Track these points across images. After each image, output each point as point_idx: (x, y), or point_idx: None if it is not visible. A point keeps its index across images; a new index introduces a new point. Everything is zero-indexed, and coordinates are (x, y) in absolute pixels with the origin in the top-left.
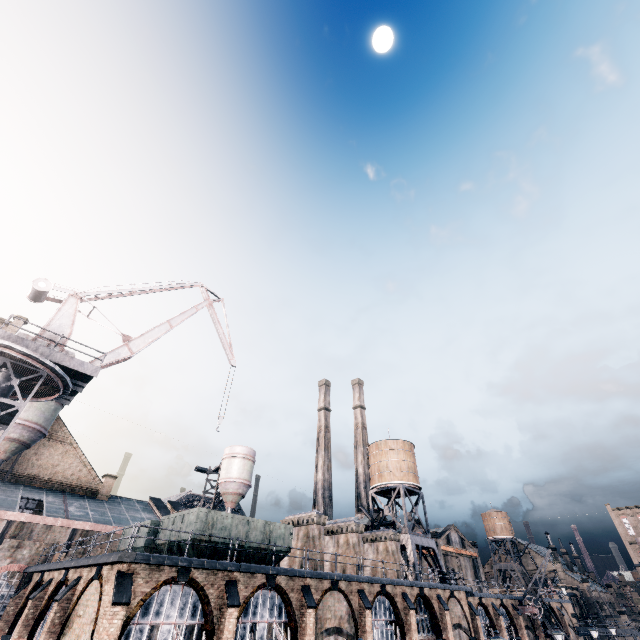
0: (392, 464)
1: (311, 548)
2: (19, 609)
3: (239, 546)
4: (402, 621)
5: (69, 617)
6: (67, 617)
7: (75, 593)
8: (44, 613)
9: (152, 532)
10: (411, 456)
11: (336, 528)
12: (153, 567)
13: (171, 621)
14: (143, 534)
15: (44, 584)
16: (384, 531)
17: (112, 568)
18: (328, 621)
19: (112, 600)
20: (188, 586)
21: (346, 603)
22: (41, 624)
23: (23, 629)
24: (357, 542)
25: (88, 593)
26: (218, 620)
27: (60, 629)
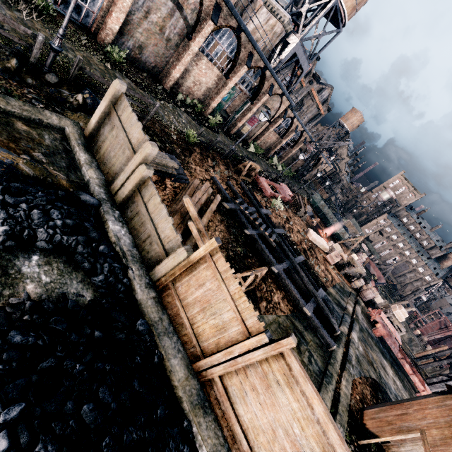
0: None
1: None
2: None
3: None
4: (235, 65)
5: None
6: None
7: None
8: None
9: None
10: None
11: None
12: None
13: None
14: None
15: None
16: (284, 13)
17: None
18: None
19: None
20: None
21: None
22: None
23: None
24: None
25: None
26: None
27: None
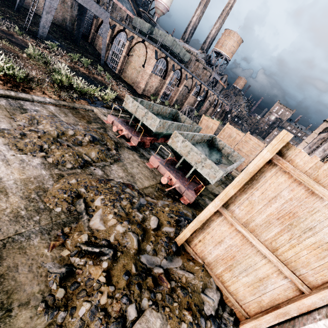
0: (229, 45)
1: (189, 63)
2: (99, 25)
3: (177, 55)
4: (200, 93)
5: (132, 48)
6: (132, 47)
7: (133, 41)
8: (115, 36)
9: (149, 29)
10: (238, 47)
11: (197, 59)
12: (161, 52)
13: (160, 66)
14: (145, 28)
15: (113, 25)
16: (209, 68)
17: (150, 45)
18: (186, 84)
19: (155, 57)
20: (165, 60)
21: (192, 83)
22: (115, 39)
23: (110, 38)
24: (201, 68)
25: (139, 45)
26: (168, 72)
27: (129, 49)
